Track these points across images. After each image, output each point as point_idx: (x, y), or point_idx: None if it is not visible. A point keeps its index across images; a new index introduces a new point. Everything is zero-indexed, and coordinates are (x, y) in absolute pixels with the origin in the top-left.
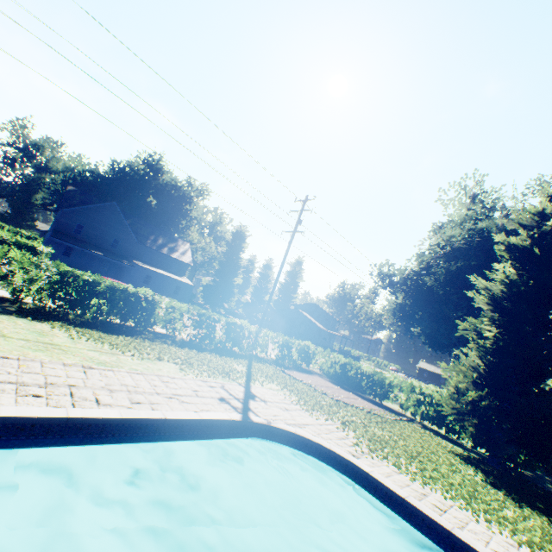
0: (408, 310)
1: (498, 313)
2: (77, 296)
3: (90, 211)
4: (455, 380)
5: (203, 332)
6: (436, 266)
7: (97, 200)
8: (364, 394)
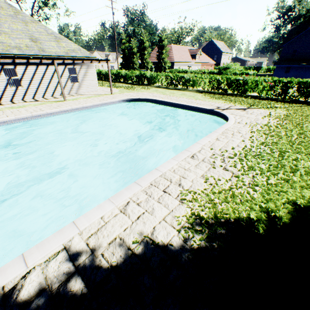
0: None
1: None
2: (215, 85)
3: (300, 38)
4: None
5: (277, 91)
6: None
7: None
8: None
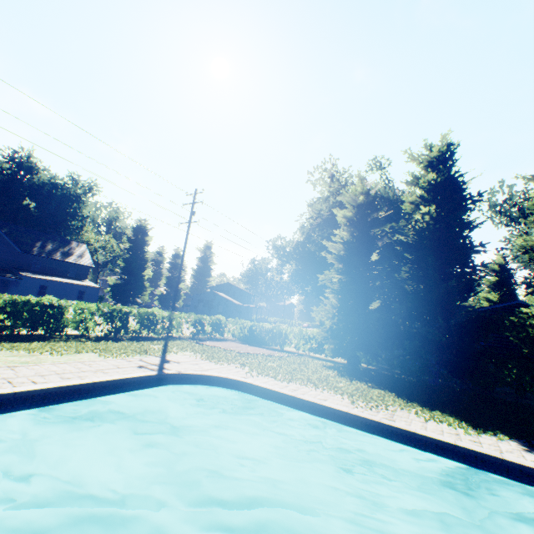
0: (302, 274)
1: (342, 264)
2: None
3: None
4: (320, 317)
5: (117, 325)
6: (313, 235)
7: None
8: (269, 346)
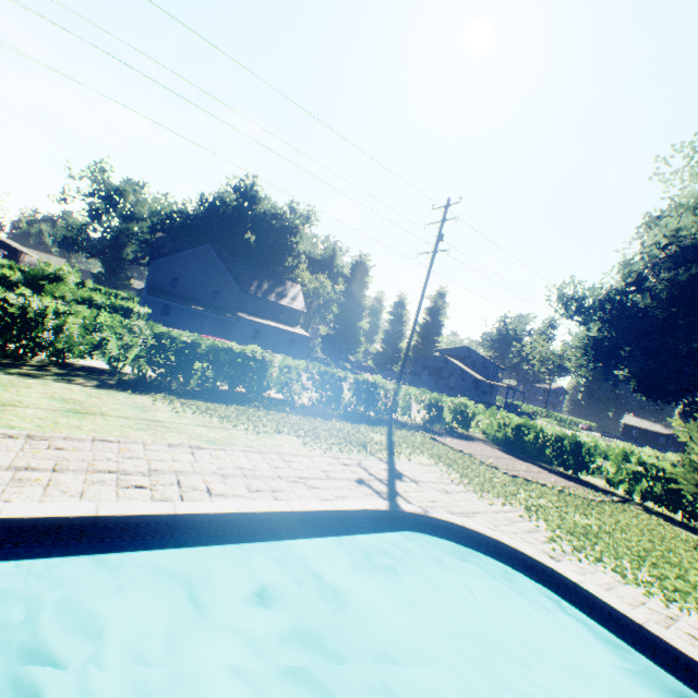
0: (607, 346)
1: None
2: (177, 361)
3: (183, 260)
4: None
5: (328, 394)
6: (654, 278)
7: (190, 245)
8: (549, 465)
